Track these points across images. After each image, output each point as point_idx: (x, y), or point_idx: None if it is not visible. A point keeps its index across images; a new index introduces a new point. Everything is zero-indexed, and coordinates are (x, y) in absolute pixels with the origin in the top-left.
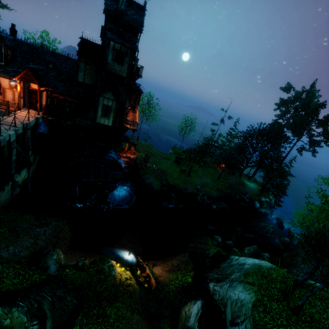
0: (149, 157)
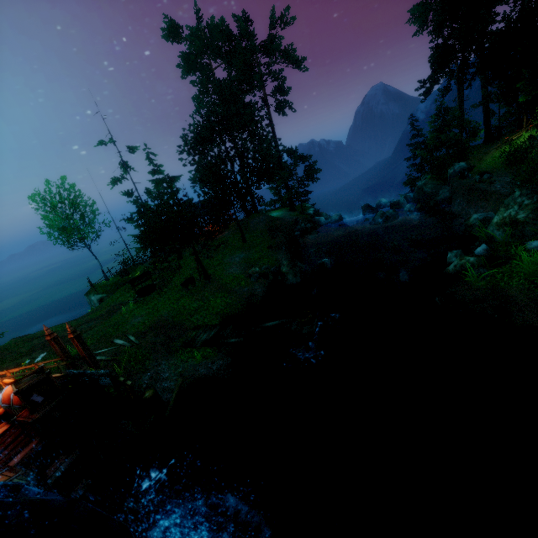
0: (68, 348)
